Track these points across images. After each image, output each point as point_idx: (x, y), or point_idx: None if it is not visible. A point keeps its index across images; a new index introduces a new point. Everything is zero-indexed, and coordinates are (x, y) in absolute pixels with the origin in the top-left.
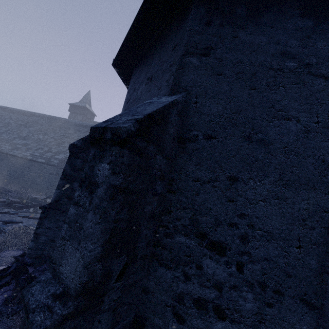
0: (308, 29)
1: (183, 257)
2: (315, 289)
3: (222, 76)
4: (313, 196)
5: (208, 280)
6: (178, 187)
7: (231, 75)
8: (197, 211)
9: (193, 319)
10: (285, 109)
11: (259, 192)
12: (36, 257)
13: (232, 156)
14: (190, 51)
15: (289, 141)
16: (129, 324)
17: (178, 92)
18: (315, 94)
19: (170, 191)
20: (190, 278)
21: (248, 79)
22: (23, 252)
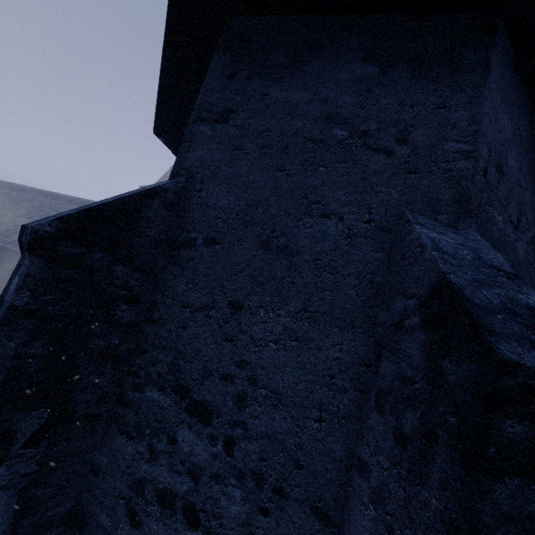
0: (370, 80)
1: (153, 422)
2: (337, 492)
3: (241, 151)
4: (349, 339)
5: (182, 462)
6: (160, 315)
7: (253, 150)
8: (181, 352)
9: (153, 522)
10: (323, 200)
11: (271, 327)
12: None
13: (239, 270)
14: (203, 116)
15: (323, 250)
16: (60, 518)
17: (179, 175)
18: (371, 177)
19: (149, 321)
20: (158, 457)
21: (276, 156)
22: None
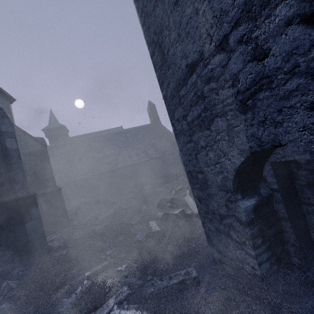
0: None
1: None
2: None
3: None
4: None
5: None
6: None
7: None
8: None
9: None
10: None
11: None
12: None
13: None
14: None
15: None
16: None
17: None
18: None
19: None
20: None
21: None
22: None
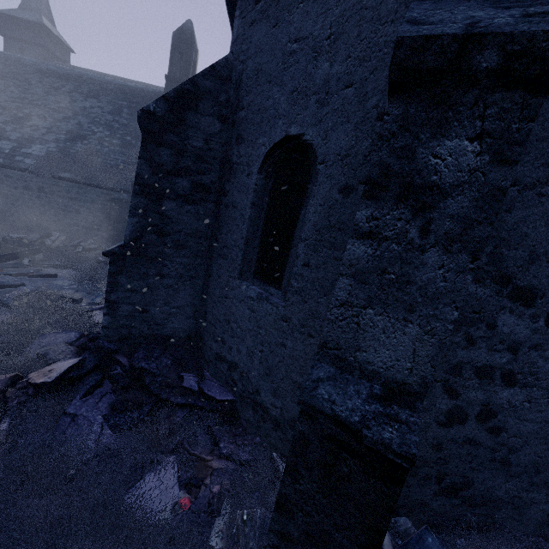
0: None
1: (469, 314)
2: None
3: None
4: None
5: (502, 342)
6: None
7: None
8: (504, 240)
9: (471, 391)
10: None
11: None
12: (119, 339)
13: None
14: None
15: None
16: None
17: None
18: None
19: None
20: (476, 343)
21: None
22: (81, 334)
